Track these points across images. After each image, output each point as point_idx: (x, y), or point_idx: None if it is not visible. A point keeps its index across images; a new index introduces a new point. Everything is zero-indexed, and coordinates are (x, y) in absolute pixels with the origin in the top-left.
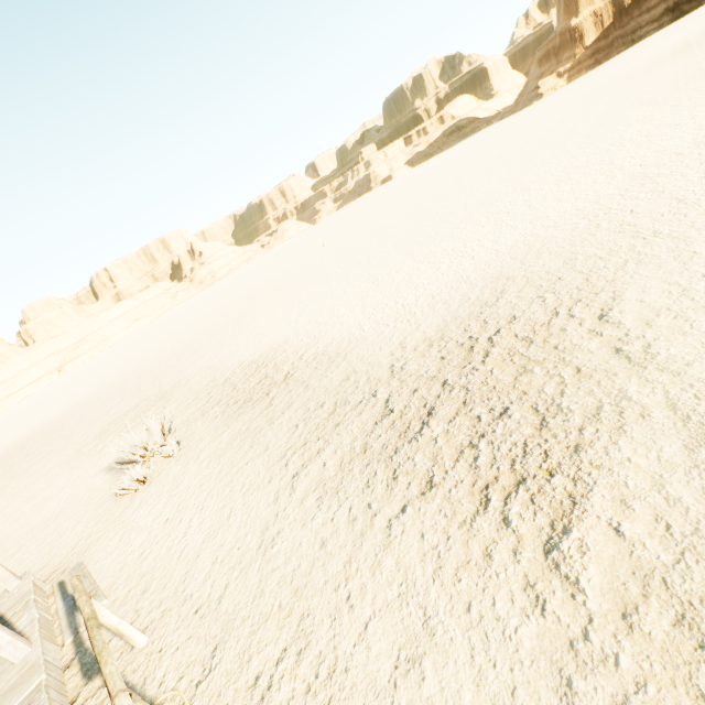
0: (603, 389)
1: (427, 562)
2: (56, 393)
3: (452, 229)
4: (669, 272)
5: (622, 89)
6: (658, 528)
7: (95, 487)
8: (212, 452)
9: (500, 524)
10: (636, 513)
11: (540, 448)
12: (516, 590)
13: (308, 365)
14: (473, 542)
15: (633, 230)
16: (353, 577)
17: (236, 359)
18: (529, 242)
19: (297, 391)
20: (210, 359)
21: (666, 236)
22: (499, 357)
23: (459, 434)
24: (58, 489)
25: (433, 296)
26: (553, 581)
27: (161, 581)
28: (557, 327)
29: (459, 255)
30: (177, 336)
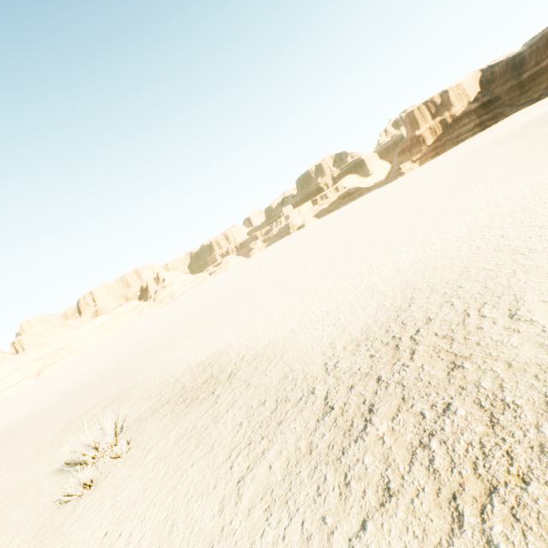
0: (543, 382)
1: None
2: (31, 394)
3: (357, 256)
4: None
5: (461, 166)
6: None
7: (42, 491)
8: (158, 452)
9: None
10: None
11: (500, 449)
12: None
13: (249, 364)
14: None
15: (510, 249)
16: None
17: (186, 361)
18: (423, 261)
19: (240, 389)
20: (164, 362)
21: (541, 251)
22: (426, 354)
23: (406, 432)
24: (8, 493)
25: (352, 304)
26: None
27: None
28: (473, 326)
29: (367, 273)
30: (139, 343)
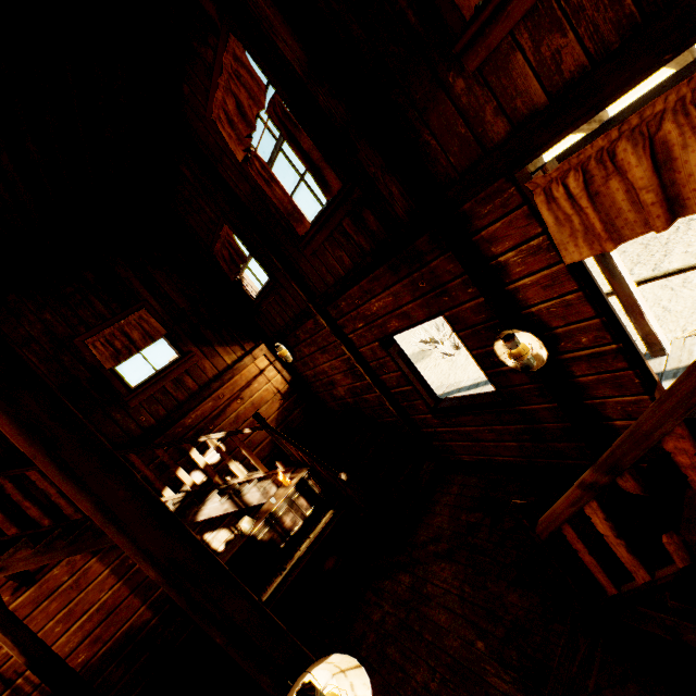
0: None
1: None
2: None
3: None
4: None
5: None
6: None
7: None
8: None
9: None
10: None
11: None
12: None
13: None
14: None
15: None
16: None
17: None
18: None
19: None
20: None
21: None
22: None
23: None
24: None
25: None
26: None
27: None
28: None
29: None
30: None
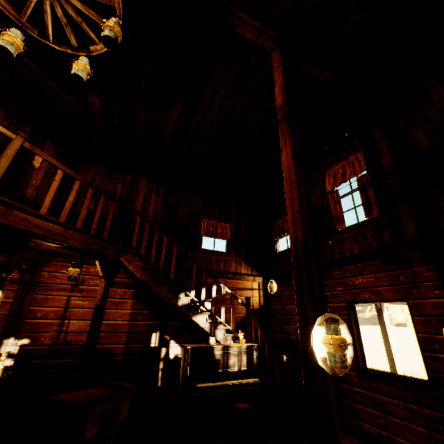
0: None
1: None
2: None
3: None
4: None
5: None
6: None
7: None
8: None
9: None
10: None
11: None
12: None
13: None
14: None
15: None
16: None
17: None
18: None
19: None
20: None
21: None
22: None
23: None
24: None
25: None
26: None
27: None
28: None
29: None
30: None
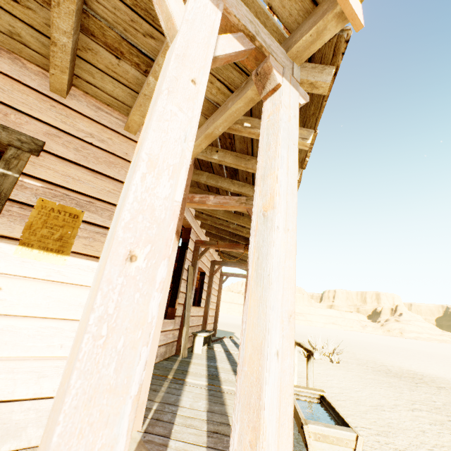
0: None
1: None
2: None
3: None
4: None
5: None
6: None
7: None
8: (357, 374)
9: None
10: None
11: None
12: None
13: None
14: None
15: None
16: (439, 449)
17: (397, 363)
18: None
19: (447, 394)
20: (376, 355)
21: None
22: None
23: None
24: None
25: None
26: None
27: None
28: None
29: None
30: (355, 340)
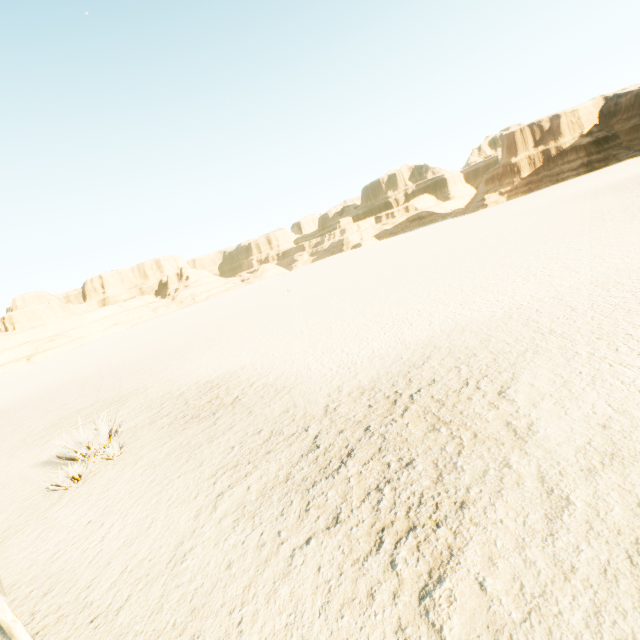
0: (491, 455)
1: (318, 595)
2: (18, 380)
3: (399, 297)
4: (556, 365)
5: (545, 214)
6: (514, 586)
7: (28, 479)
8: (150, 460)
9: (387, 566)
10: (499, 571)
11: (433, 500)
12: (388, 632)
13: (257, 392)
14: (361, 580)
15: (536, 326)
16: (248, 602)
17: (194, 376)
18: (457, 320)
19: (241, 415)
20: (172, 372)
21: (559, 335)
22: (415, 413)
23: (370, 477)
24: None
25: (373, 351)
26: (421, 626)
27: (66, 584)
28: (466, 395)
29: (401, 319)
30: (148, 346)
